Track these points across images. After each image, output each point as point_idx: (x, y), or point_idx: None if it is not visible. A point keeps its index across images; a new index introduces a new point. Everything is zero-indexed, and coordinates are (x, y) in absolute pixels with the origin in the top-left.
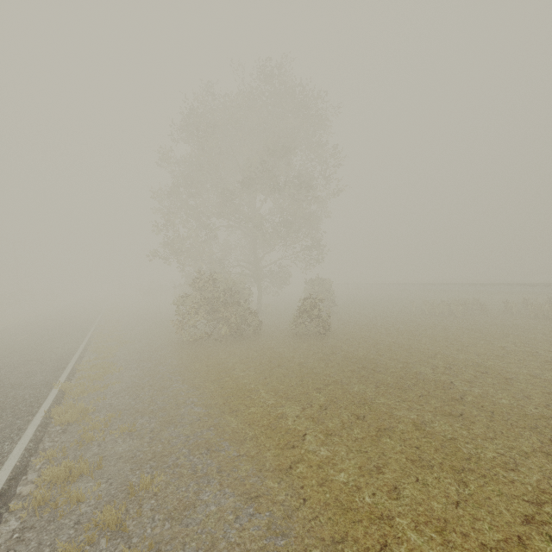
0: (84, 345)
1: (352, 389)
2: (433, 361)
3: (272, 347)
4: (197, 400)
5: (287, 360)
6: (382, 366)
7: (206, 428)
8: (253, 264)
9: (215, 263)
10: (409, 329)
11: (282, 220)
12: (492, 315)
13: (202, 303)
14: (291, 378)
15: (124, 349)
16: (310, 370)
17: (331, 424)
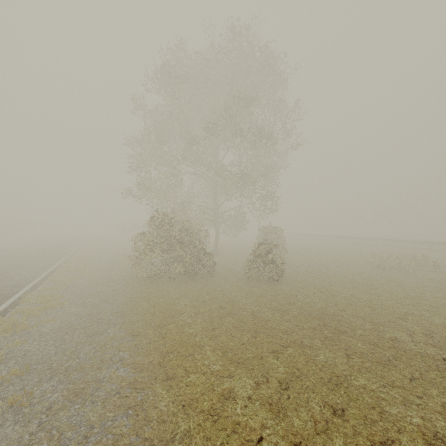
0: (46, 273)
1: (317, 357)
2: (406, 324)
3: (224, 289)
4: (128, 356)
5: (239, 308)
6: (346, 325)
7: (122, 410)
8: (212, 209)
9: (178, 206)
10: (363, 282)
11: (242, 170)
12: (445, 272)
13: (158, 241)
14: (243, 331)
15: (81, 281)
16: (264, 323)
17: (298, 421)
